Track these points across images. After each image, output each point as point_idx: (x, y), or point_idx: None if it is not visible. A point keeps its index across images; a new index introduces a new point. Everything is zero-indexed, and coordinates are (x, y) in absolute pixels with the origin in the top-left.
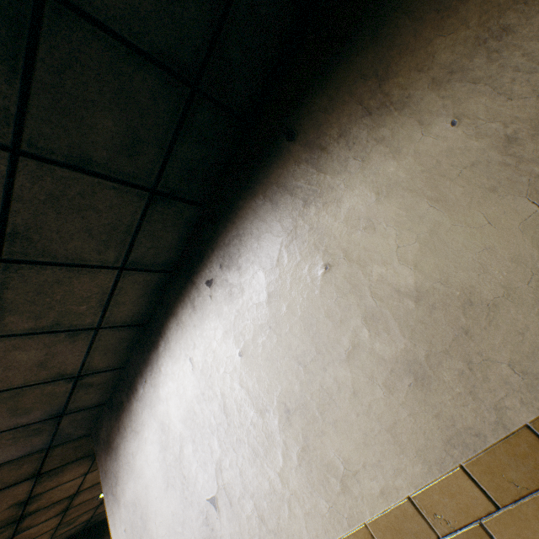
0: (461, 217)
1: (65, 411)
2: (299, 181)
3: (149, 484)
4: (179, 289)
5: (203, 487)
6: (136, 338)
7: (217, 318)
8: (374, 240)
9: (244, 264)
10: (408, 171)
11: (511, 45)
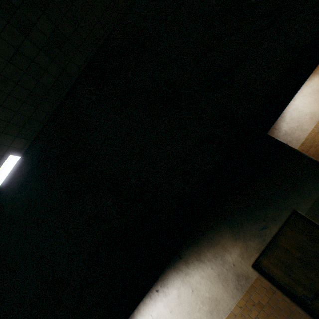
0: (214, 285)
1: None
2: (184, 269)
3: None
4: None
5: None
6: None
7: (161, 301)
8: (201, 286)
9: (169, 286)
10: (206, 274)
11: (217, 259)
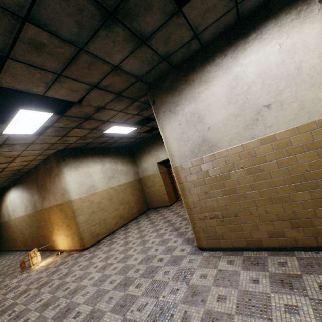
0: None
1: (167, 58)
2: None
3: (211, 104)
4: (288, 2)
5: (262, 101)
6: (227, 29)
7: (318, 23)
8: None
9: None
10: None
11: None
